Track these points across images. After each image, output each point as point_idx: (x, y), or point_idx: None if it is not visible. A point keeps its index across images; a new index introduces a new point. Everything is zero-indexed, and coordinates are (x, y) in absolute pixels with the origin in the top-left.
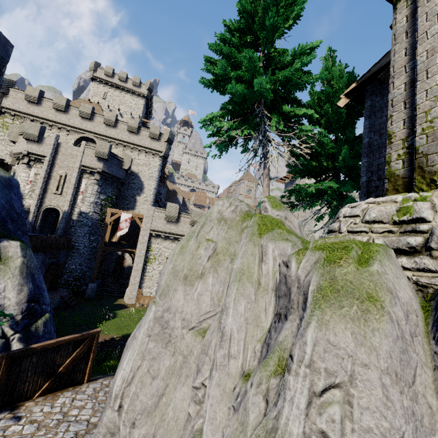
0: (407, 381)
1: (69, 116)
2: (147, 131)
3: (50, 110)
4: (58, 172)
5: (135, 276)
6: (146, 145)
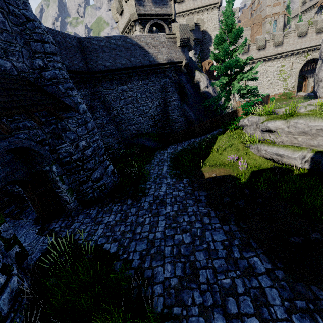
0: None
1: None
2: None
3: None
4: None
5: None
6: (206, 3)
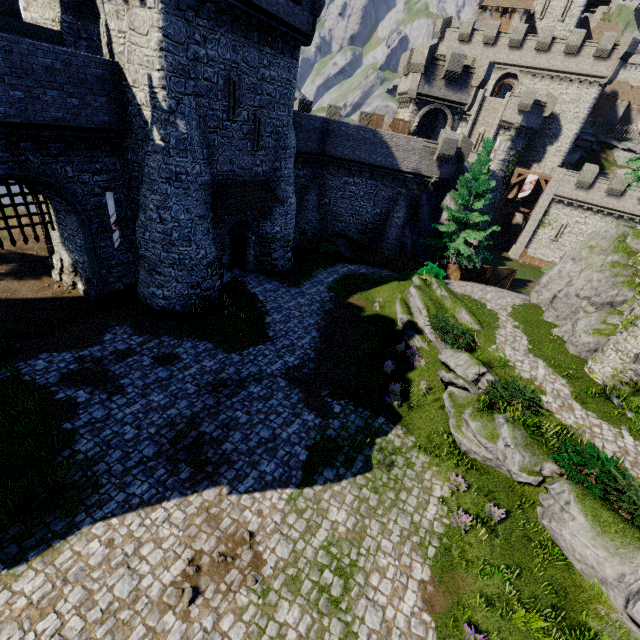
0: (600, 283)
1: (496, 49)
2: (593, 47)
3: (478, 46)
4: (478, 130)
5: (524, 237)
6: (584, 71)
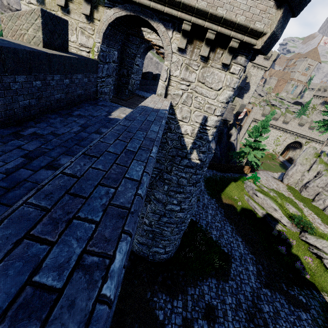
0: (326, 181)
1: None
2: None
3: None
4: None
5: (241, 136)
6: (260, 63)
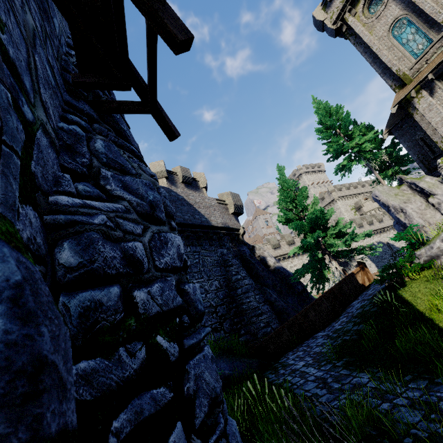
0: None
1: None
2: None
3: None
4: None
5: None
6: None
